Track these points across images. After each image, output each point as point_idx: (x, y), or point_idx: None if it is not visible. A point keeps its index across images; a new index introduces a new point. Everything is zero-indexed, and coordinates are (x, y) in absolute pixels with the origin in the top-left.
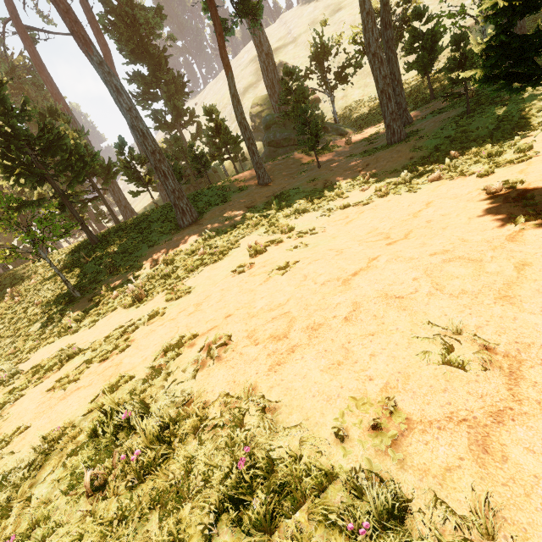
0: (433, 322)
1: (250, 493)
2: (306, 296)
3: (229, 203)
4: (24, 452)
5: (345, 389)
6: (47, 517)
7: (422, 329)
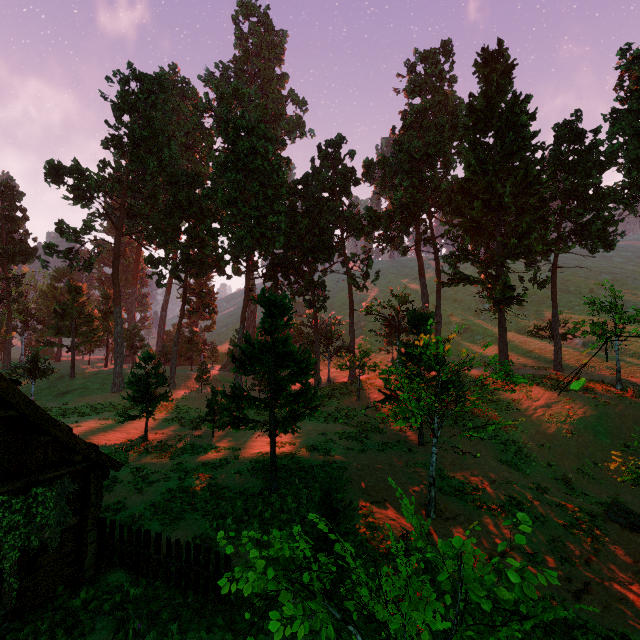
0: None
1: None
2: None
3: None
4: None
5: None
6: None
7: None
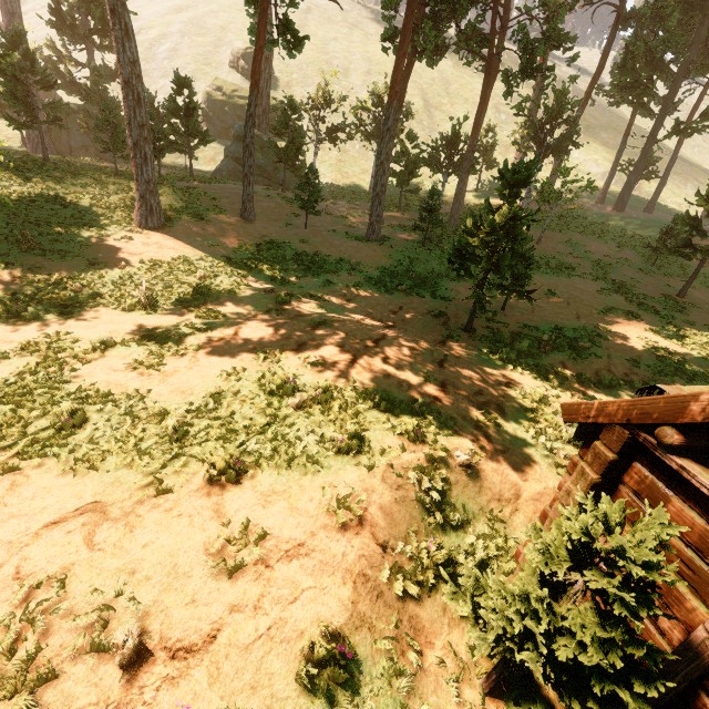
0: (419, 368)
1: (376, 405)
2: (354, 345)
3: (209, 224)
4: (182, 401)
5: (395, 383)
6: (275, 415)
7: (415, 369)
